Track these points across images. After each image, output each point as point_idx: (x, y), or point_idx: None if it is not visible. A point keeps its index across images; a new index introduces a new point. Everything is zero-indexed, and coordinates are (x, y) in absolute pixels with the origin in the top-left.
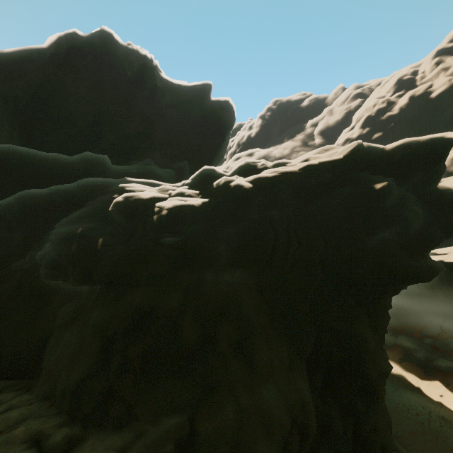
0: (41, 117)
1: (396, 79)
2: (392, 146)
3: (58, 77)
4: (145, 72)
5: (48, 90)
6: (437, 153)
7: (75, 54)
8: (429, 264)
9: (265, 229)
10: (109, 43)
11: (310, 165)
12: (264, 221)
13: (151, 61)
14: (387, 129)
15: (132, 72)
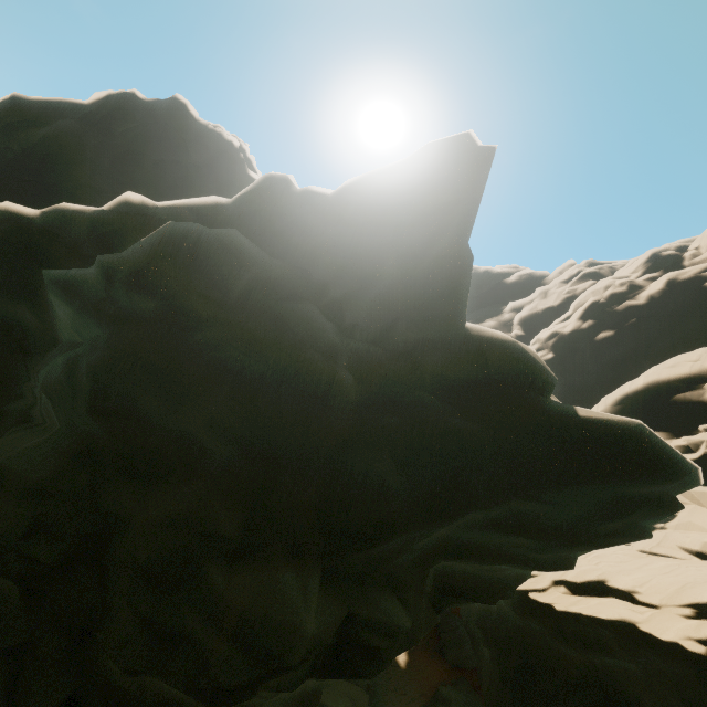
0: (27, 179)
1: (648, 253)
2: (342, 185)
3: (75, 135)
4: (220, 161)
5: (52, 148)
6: (440, 202)
7: (121, 116)
8: (261, 609)
9: (8, 360)
10: (178, 115)
11: (130, 204)
12: (3, 336)
13: (243, 155)
14: (623, 327)
15: (201, 158)
